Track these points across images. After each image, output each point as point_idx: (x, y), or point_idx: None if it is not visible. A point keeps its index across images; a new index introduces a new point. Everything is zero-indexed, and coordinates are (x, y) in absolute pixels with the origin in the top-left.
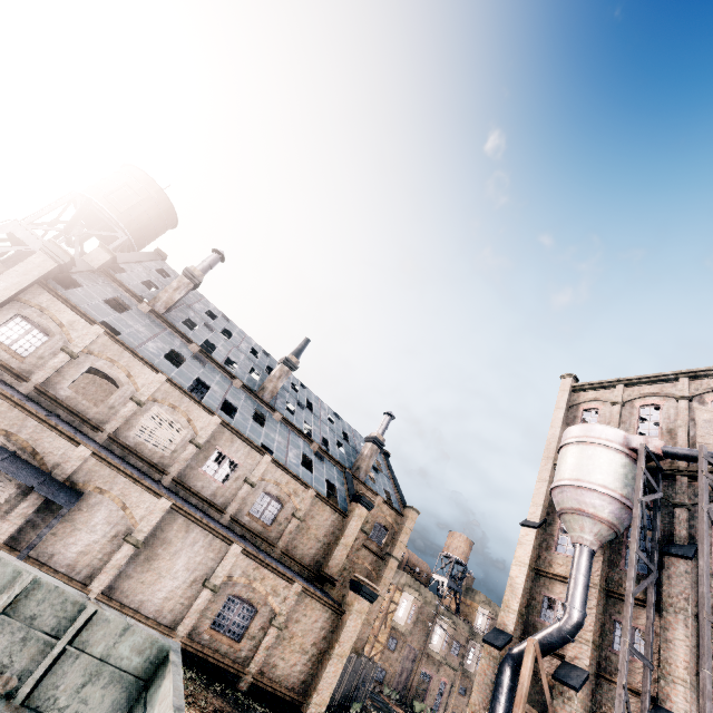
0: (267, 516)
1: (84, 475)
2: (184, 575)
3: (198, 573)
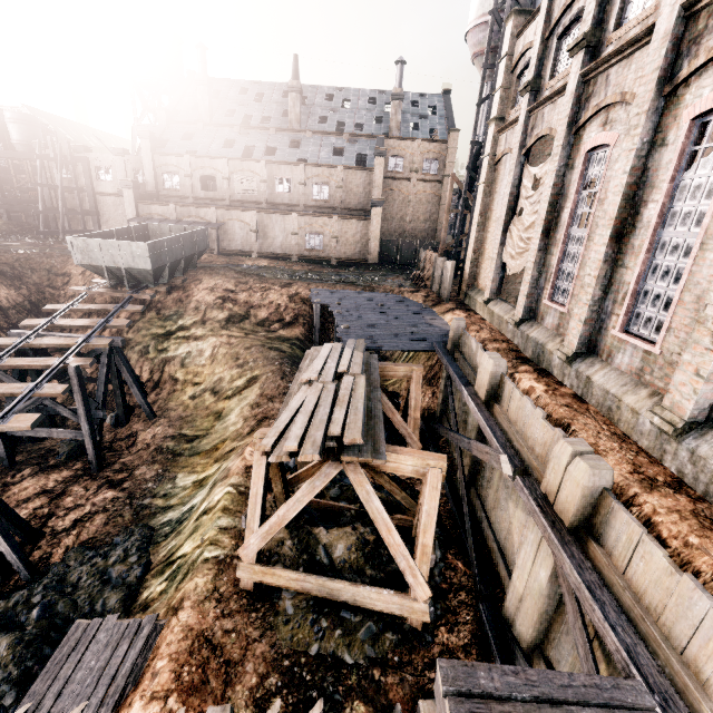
0: (324, 196)
1: (221, 217)
2: (282, 235)
3: (287, 232)
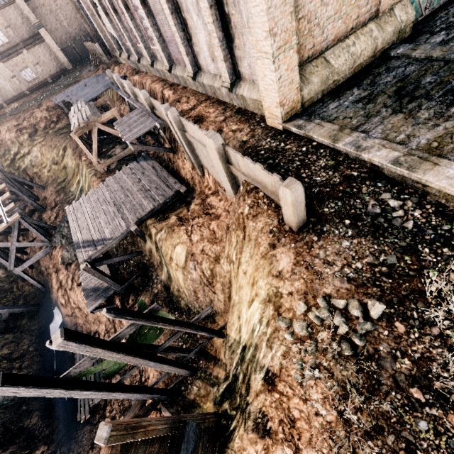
0: (4, 39)
1: None
2: (7, 82)
3: (7, 78)
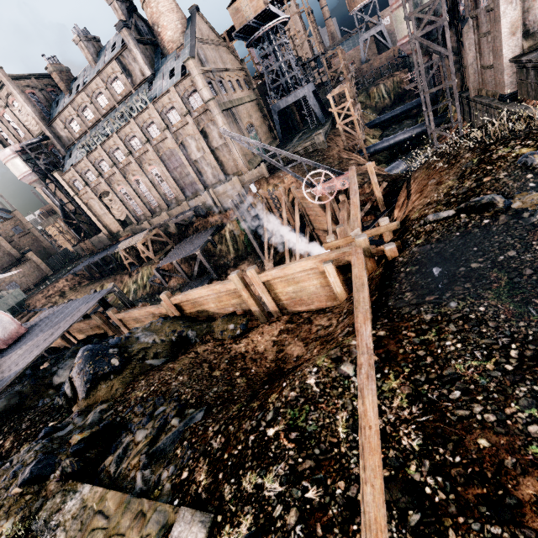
0: None
1: None
2: None
3: None
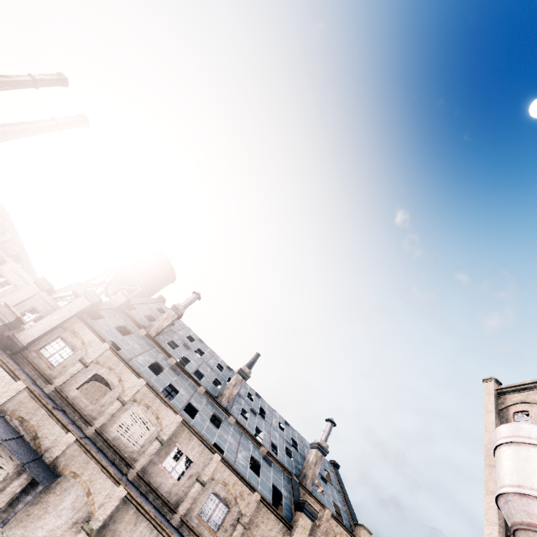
0: (215, 520)
1: (65, 459)
2: None
3: None
